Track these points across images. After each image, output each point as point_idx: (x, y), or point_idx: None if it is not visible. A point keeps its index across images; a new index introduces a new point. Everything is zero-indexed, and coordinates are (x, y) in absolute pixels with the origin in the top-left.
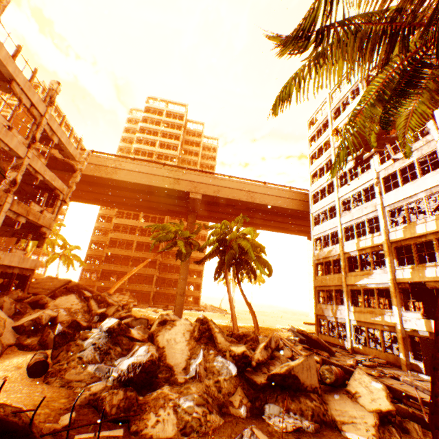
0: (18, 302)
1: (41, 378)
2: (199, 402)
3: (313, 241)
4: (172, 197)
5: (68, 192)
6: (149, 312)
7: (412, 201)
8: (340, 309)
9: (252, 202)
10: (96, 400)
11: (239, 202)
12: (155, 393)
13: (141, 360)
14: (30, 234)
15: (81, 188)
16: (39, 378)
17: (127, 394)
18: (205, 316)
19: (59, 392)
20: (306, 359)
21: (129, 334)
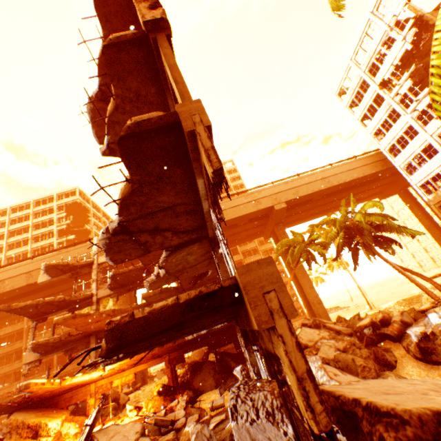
0: None
1: None
2: None
3: (419, 189)
4: (253, 220)
5: None
6: None
7: None
8: None
9: (330, 187)
10: None
11: (317, 193)
12: None
13: None
14: None
15: None
16: None
17: None
18: None
19: None
20: None
21: None
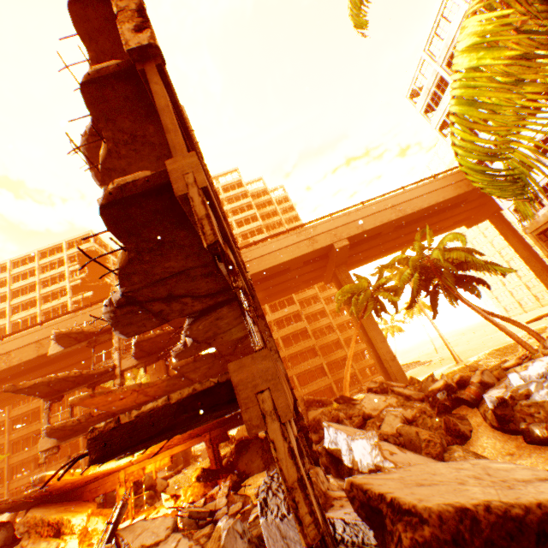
0: None
1: None
2: None
3: (512, 214)
4: (309, 263)
5: None
6: None
7: None
8: None
9: (403, 216)
10: None
11: (387, 225)
12: None
13: None
14: None
15: None
16: None
17: None
18: None
19: None
20: None
21: None
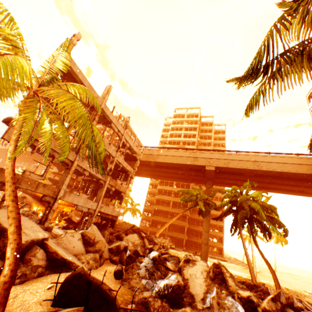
0: (110, 235)
1: (119, 280)
2: None
3: None
4: (193, 170)
5: (133, 172)
6: (183, 254)
7: None
8: None
9: (258, 170)
10: (145, 302)
11: (246, 170)
12: (180, 309)
13: (171, 283)
14: (116, 196)
15: (140, 168)
16: (118, 280)
17: (162, 304)
18: (219, 262)
19: (127, 290)
20: None
21: (165, 264)
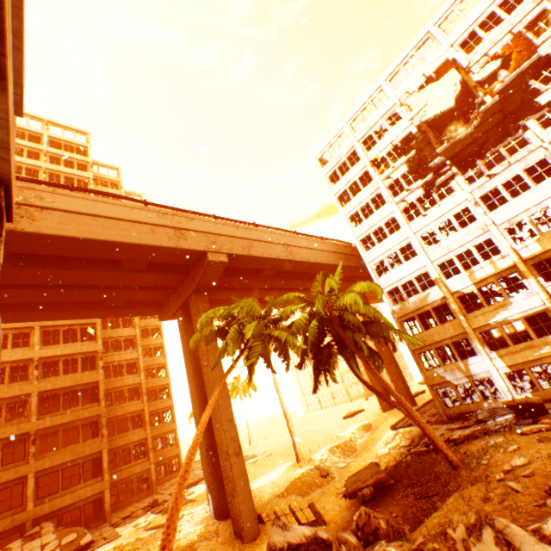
0: None
1: None
2: None
3: (385, 296)
4: (157, 270)
5: None
6: (146, 536)
7: (535, 211)
8: (473, 362)
9: (292, 260)
10: None
11: (274, 263)
12: None
13: None
14: None
15: None
16: None
17: None
18: None
19: None
20: None
21: None
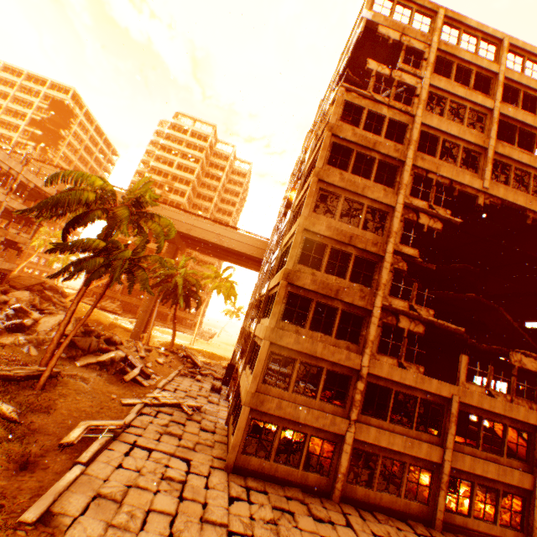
0: None
1: None
2: (28, 339)
3: (254, 289)
4: None
5: None
6: (126, 321)
7: None
8: None
9: (220, 245)
10: None
11: (210, 242)
12: (15, 333)
13: (17, 322)
14: (9, 248)
15: None
16: None
17: (2, 330)
18: None
19: None
20: (87, 338)
21: (29, 314)
